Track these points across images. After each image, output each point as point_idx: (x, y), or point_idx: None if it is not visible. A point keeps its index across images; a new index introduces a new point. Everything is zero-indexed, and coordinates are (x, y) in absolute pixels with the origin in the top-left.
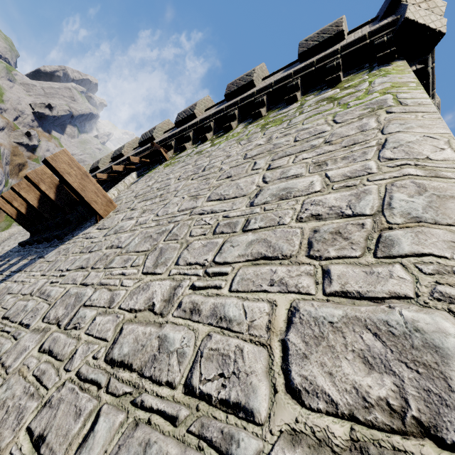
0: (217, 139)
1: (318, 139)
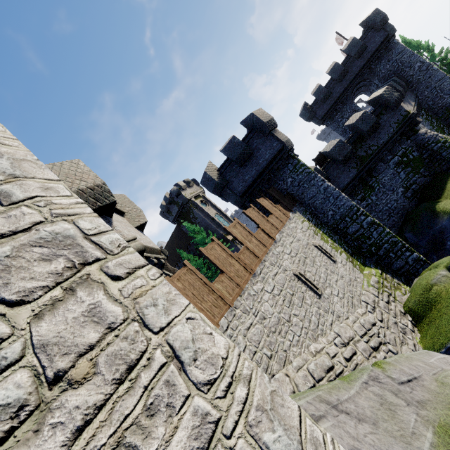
0: None
1: None
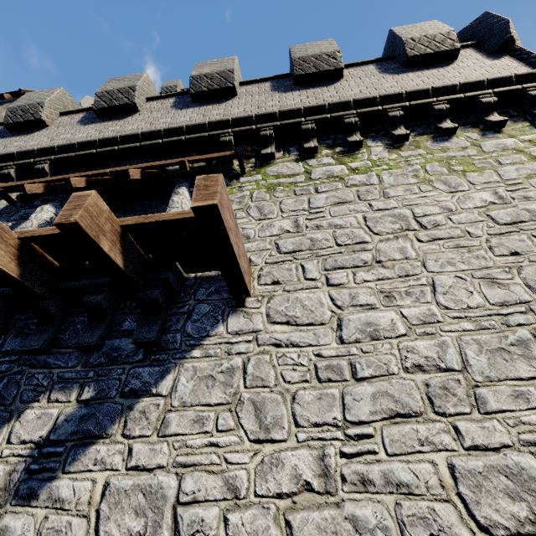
0: (351, 160)
1: None
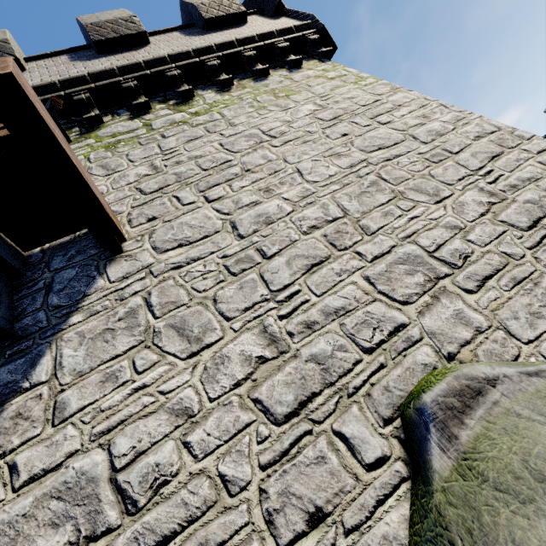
0: (188, 107)
1: (386, 104)
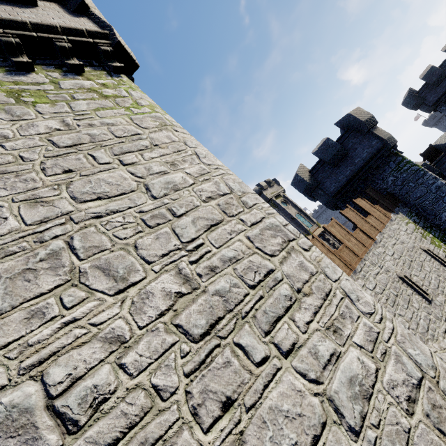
0: None
1: (143, 140)
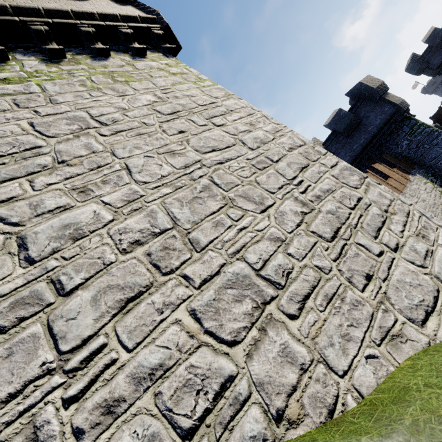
0: None
1: (220, 107)
